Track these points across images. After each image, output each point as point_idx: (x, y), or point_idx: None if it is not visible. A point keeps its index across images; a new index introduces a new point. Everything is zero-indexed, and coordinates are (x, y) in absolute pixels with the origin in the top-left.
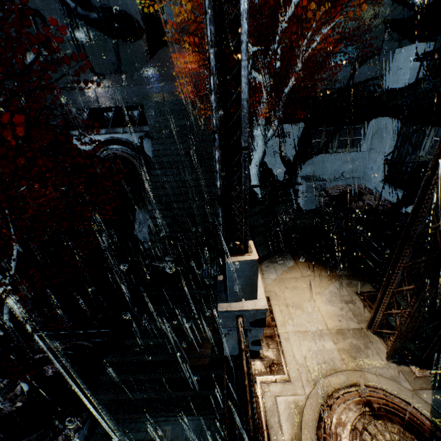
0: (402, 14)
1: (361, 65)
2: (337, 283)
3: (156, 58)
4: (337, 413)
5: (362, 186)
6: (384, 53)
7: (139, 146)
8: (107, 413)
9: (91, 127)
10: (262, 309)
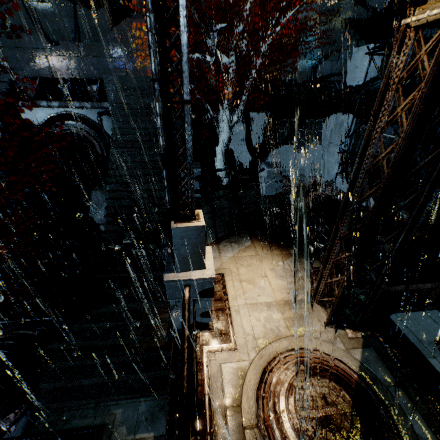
0: (361, 16)
1: (323, 60)
2: (290, 260)
3: (119, 29)
4: (277, 374)
5: (321, 178)
6: (344, 51)
7: (98, 124)
8: (50, 401)
9: (43, 99)
10: (210, 277)
